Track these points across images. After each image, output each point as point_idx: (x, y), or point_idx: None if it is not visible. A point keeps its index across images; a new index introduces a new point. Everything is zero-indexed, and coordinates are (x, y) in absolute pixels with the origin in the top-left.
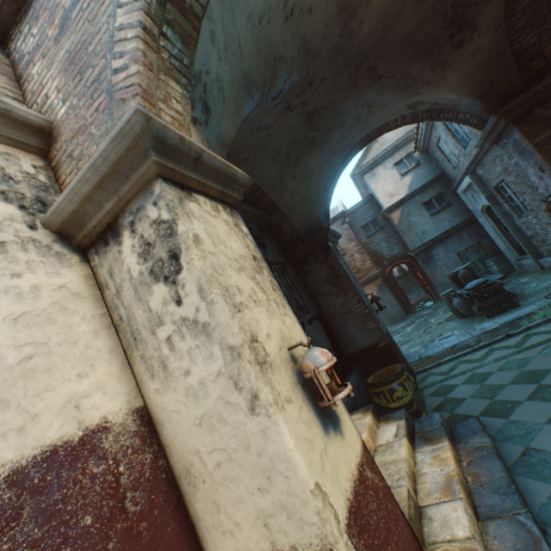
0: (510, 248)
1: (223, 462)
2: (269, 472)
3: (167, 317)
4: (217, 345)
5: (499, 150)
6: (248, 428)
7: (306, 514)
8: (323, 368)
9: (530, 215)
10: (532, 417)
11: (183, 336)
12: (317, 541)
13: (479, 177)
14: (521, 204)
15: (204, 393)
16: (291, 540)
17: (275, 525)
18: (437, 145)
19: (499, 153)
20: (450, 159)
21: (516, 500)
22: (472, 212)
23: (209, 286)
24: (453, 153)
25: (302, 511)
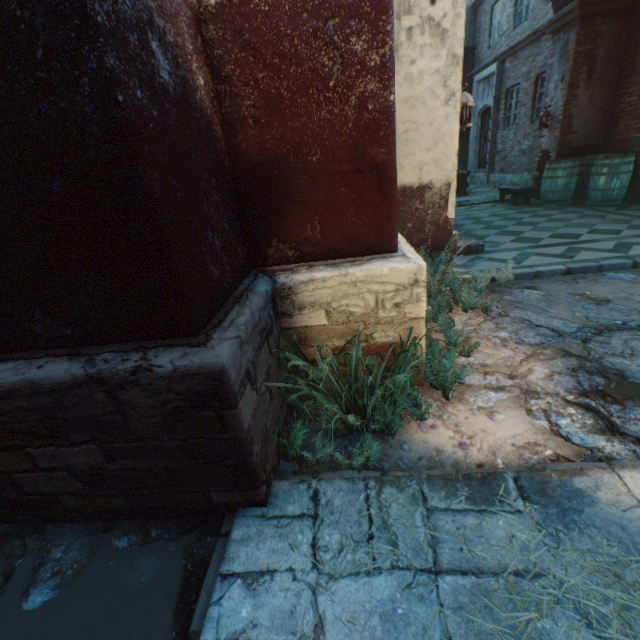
0: (475, 159)
1: (410, 131)
2: (437, 141)
3: (416, 10)
4: (445, 51)
5: (551, 44)
6: (438, 113)
7: (447, 166)
8: (470, 105)
9: (513, 130)
10: (473, 228)
11: (423, 33)
12: (445, 179)
13: (503, 72)
14: (513, 117)
15: (419, 82)
16: (431, 178)
17: (425, 170)
18: (493, 7)
19: (537, 52)
20: (492, 34)
21: (469, 237)
22: (472, 109)
23: (463, 2)
24: (501, 28)
25: (445, 164)
